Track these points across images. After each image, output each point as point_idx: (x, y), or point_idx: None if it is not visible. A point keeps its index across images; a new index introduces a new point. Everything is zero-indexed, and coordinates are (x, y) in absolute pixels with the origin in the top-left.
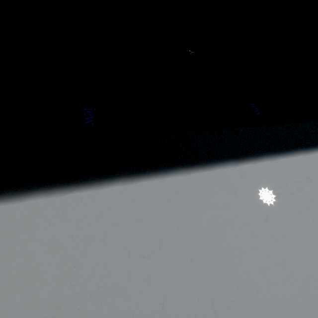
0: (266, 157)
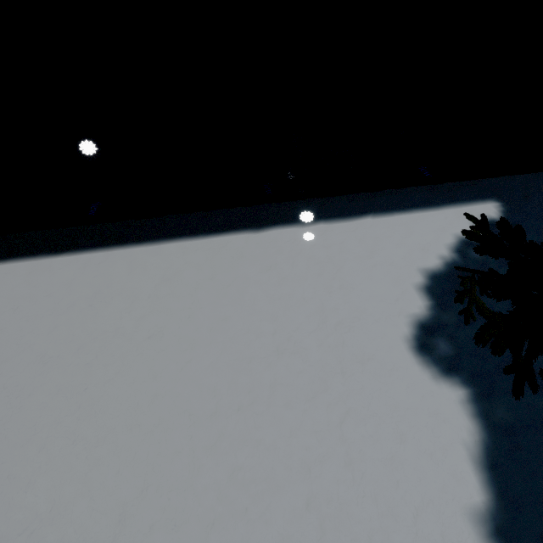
0: (44, 256)
